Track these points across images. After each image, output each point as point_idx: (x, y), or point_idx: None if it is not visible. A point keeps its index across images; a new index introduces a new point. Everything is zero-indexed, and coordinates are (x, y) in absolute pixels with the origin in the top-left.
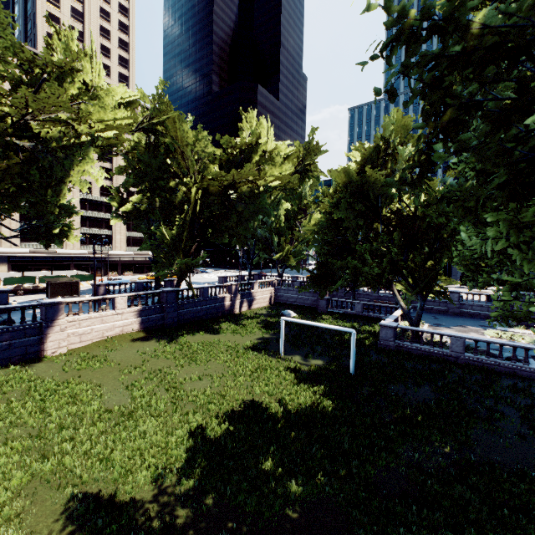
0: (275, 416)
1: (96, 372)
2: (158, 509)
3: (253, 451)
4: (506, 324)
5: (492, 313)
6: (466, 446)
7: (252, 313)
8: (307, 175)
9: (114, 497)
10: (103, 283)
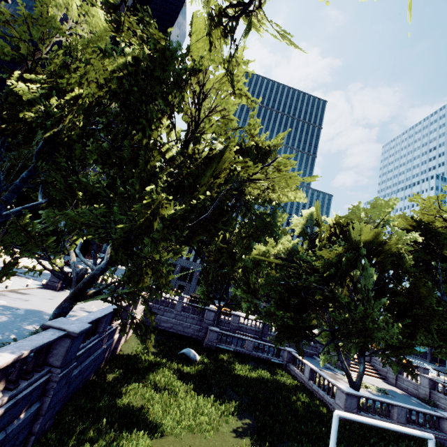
0: None
1: None
2: None
3: None
4: None
5: None
6: None
7: (139, 350)
8: None
9: None
10: None
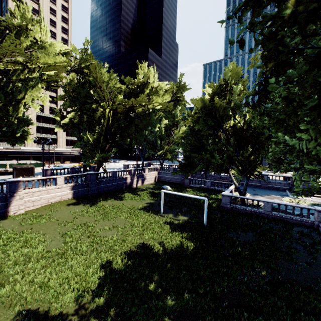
0: (157, 253)
1: (42, 225)
2: (78, 320)
3: (143, 277)
4: (305, 196)
5: (297, 189)
6: (275, 271)
7: (144, 187)
8: (178, 103)
9: (48, 313)
10: (49, 168)
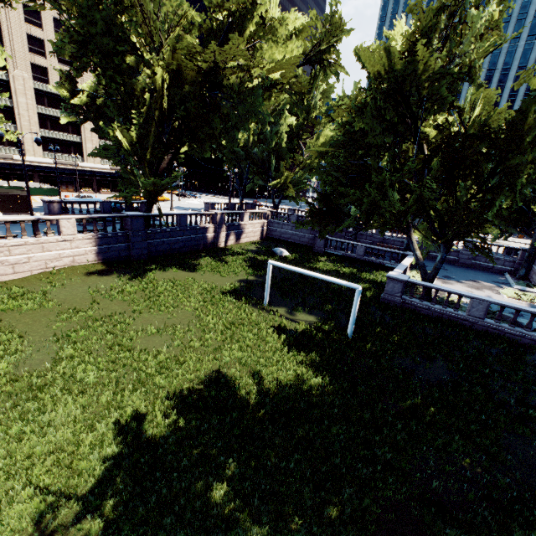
0: (244, 401)
1: (26, 315)
2: None
3: (203, 465)
4: None
5: None
6: (497, 462)
7: (240, 248)
8: (321, 70)
9: None
10: (56, 200)
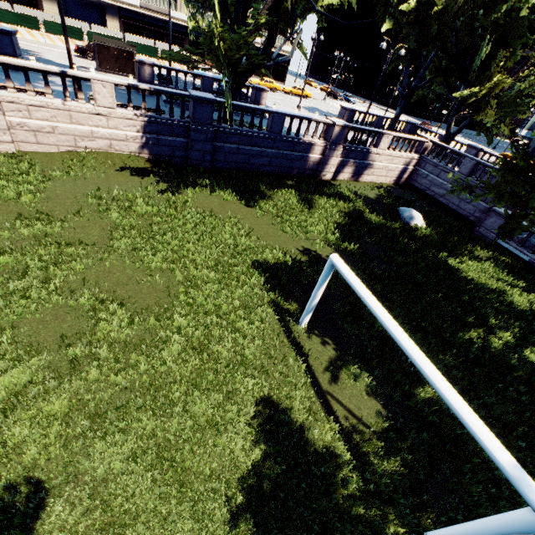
0: None
1: None
2: None
3: None
4: None
5: None
6: None
7: (351, 188)
8: None
9: None
10: (147, 61)
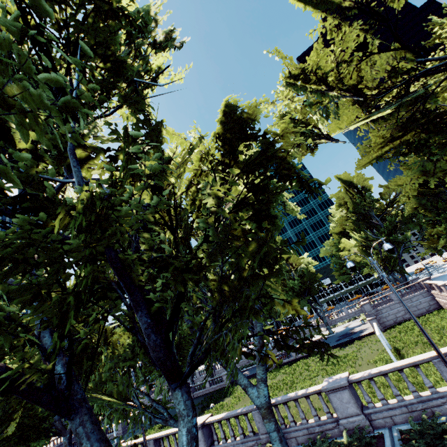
0: None
1: None
2: None
3: None
4: None
5: None
6: None
7: None
8: None
9: None
10: None
